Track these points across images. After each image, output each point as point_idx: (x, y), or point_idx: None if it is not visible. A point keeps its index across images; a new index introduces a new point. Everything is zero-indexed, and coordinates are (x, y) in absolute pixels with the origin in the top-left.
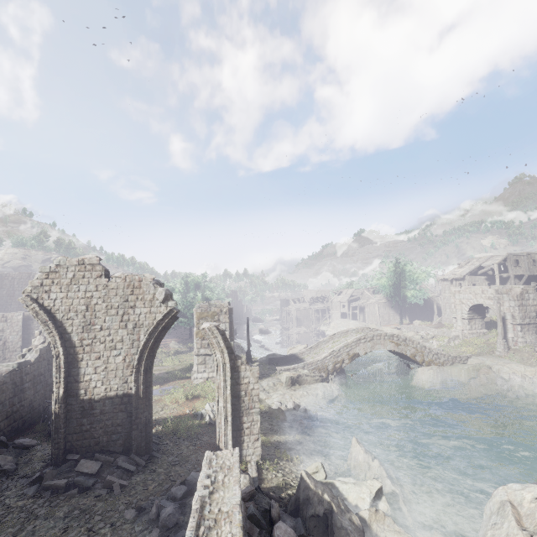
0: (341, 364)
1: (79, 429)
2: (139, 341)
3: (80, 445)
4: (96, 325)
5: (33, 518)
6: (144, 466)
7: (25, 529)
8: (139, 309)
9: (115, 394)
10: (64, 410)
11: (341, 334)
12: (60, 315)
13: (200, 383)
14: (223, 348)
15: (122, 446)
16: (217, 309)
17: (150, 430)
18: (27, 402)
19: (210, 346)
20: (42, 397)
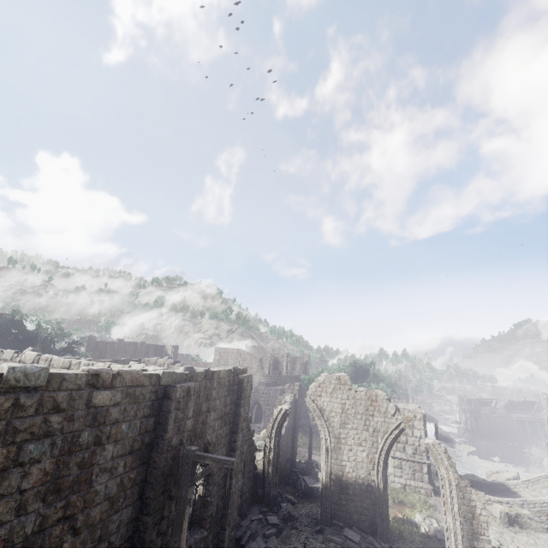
0: None
1: (339, 501)
2: (377, 443)
3: (339, 515)
4: (348, 425)
5: None
6: None
7: None
8: (376, 417)
9: (362, 482)
10: (330, 484)
11: None
12: (327, 413)
13: (397, 487)
14: (447, 466)
15: (368, 528)
16: (411, 413)
17: (388, 521)
18: (280, 465)
19: (405, 450)
20: (284, 464)
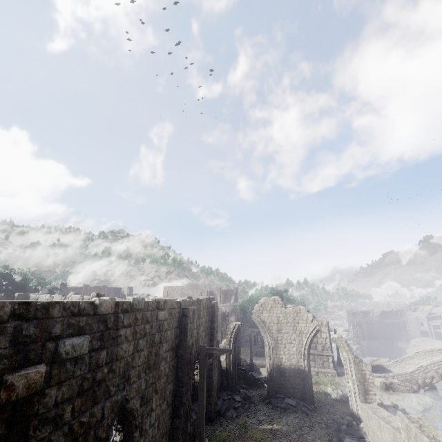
0: (431, 380)
1: (279, 382)
2: (302, 341)
3: (281, 391)
4: (282, 330)
5: (282, 415)
6: (314, 410)
7: (282, 418)
8: (301, 324)
9: (294, 367)
10: (273, 371)
11: (425, 352)
12: (267, 324)
13: (313, 374)
14: (347, 350)
15: (300, 396)
16: (319, 322)
17: (312, 391)
18: None
19: (316, 348)
20: None
